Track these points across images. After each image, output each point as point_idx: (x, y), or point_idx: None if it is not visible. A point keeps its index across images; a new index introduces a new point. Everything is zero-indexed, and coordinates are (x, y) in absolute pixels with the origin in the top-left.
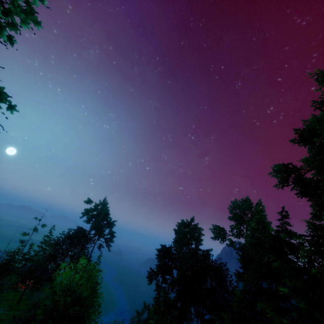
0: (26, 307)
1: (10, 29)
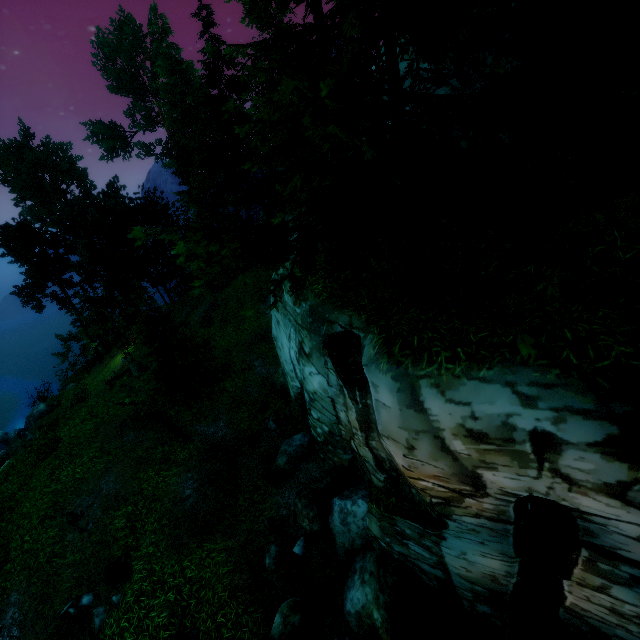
0: None
1: None
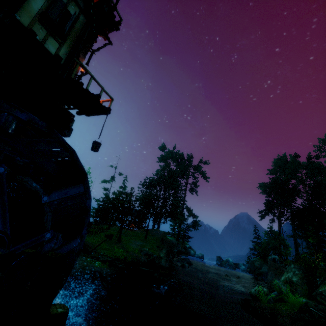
0: (156, 241)
1: None
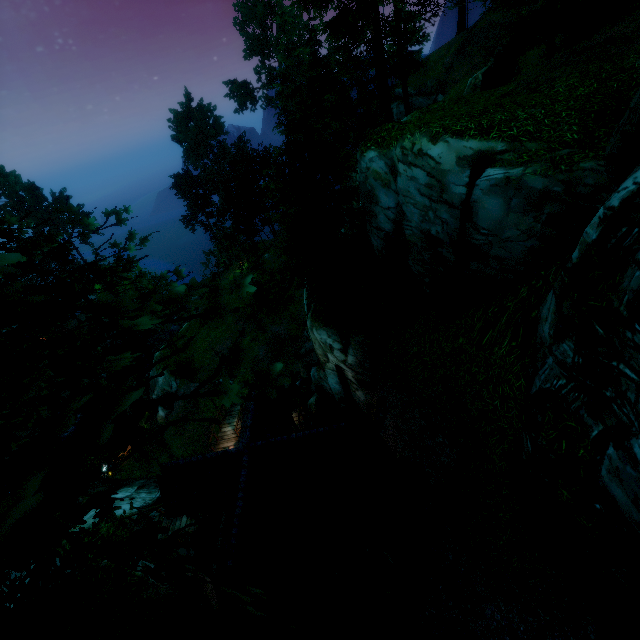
0: None
1: None
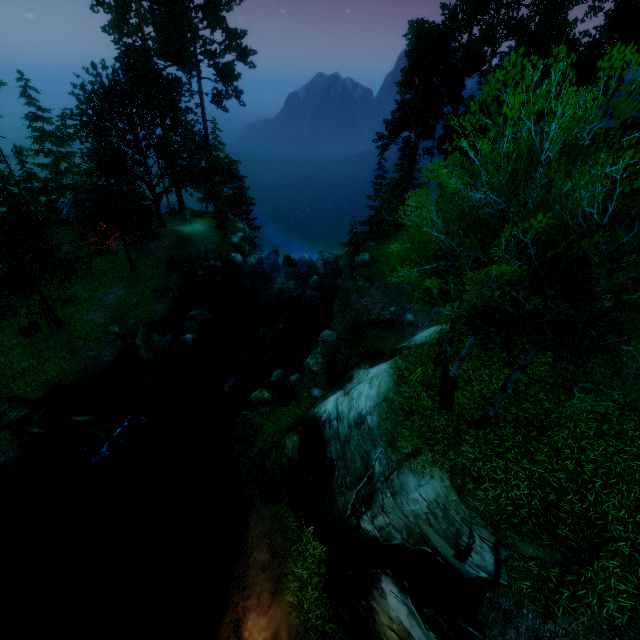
0: (156, 271)
1: None
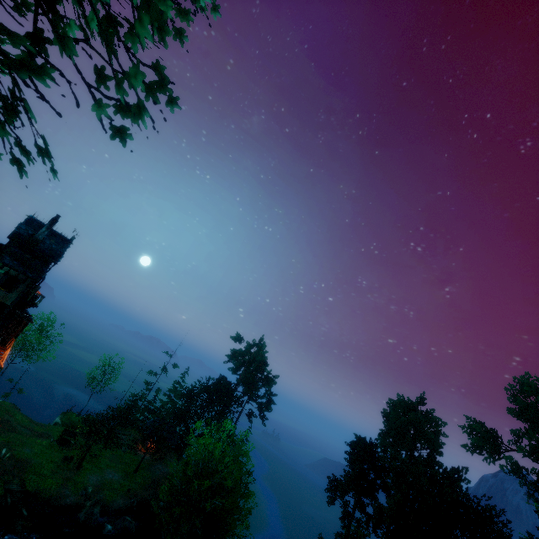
0: (143, 481)
1: (176, 9)
